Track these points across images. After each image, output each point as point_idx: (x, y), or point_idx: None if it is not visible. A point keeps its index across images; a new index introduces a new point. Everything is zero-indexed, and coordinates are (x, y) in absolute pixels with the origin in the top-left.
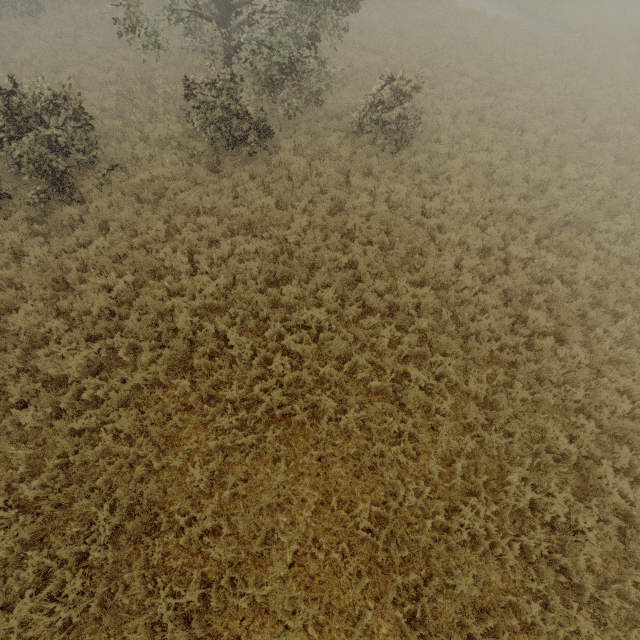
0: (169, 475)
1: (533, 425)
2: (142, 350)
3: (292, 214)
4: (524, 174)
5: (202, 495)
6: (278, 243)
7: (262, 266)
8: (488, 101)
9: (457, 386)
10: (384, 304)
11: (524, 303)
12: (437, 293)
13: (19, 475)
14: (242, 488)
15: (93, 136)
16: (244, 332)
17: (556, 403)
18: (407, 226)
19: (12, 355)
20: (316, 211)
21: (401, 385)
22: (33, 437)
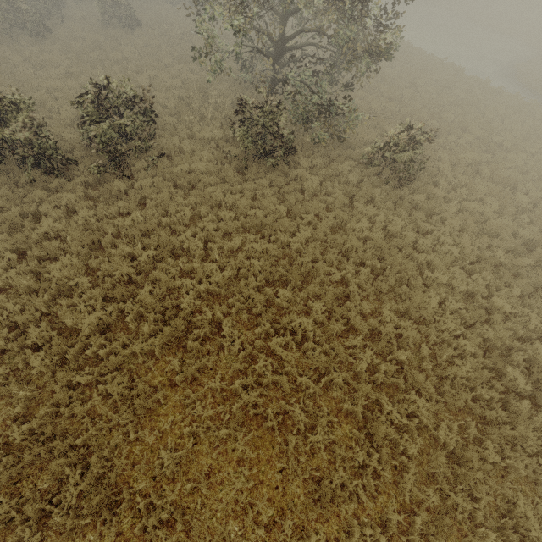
0: (141, 449)
1: (500, 493)
2: (146, 319)
3: (298, 223)
4: (513, 230)
5: (165, 479)
6: (281, 247)
7: (264, 265)
8: (485, 157)
9: (425, 427)
10: (367, 326)
11: (501, 356)
12: (417, 326)
13: (15, 413)
14: (203, 484)
15: (152, 126)
16: (236, 323)
17: (526, 474)
18: (400, 258)
19: (41, 299)
20: (320, 226)
21: (371, 412)
22: (36, 378)
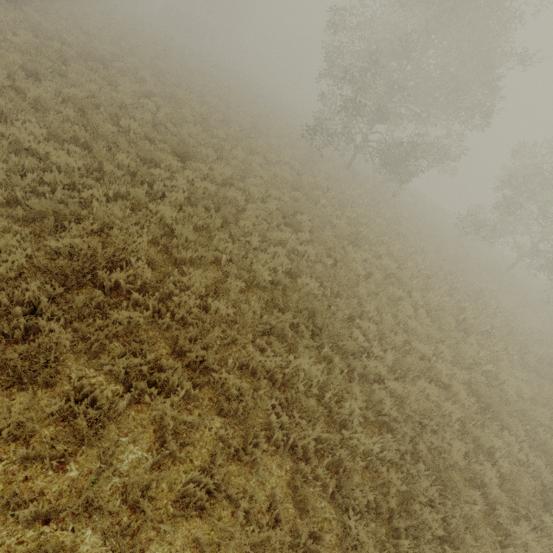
0: None
1: None
2: None
3: None
4: None
5: None
6: None
7: None
8: None
9: None
10: None
11: None
12: None
13: None
14: None
15: None
16: None
17: None
18: None
19: None
20: None
21: None
22: None
